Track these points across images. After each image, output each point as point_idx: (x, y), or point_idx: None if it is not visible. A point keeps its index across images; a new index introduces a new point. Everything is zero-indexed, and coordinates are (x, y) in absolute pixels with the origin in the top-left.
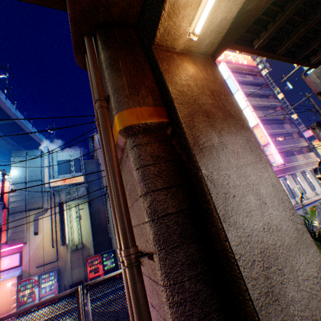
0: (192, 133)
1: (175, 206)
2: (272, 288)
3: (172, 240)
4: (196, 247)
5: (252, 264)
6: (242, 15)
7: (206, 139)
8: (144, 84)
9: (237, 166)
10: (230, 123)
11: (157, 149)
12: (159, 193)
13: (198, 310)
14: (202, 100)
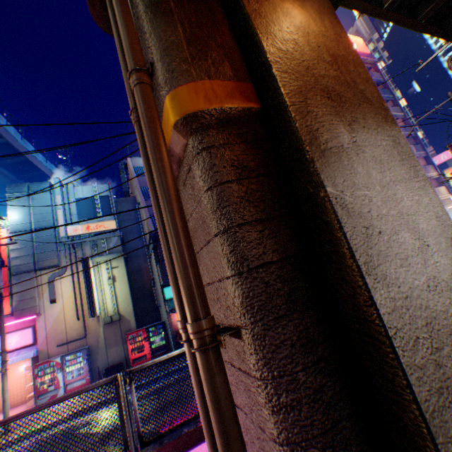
0: (307, 123)
1: (276, 250)
2: (446, 381)
3: (275, 306)
4: (313, 317)
5: (414, 344)
6: None
7: (330, 136)
8: (215, 40)
9: (381, 184)
10: (367, 113)
11: (242, 155)
12: (249, 229)
13: (321, 417)
14: (319, 69)
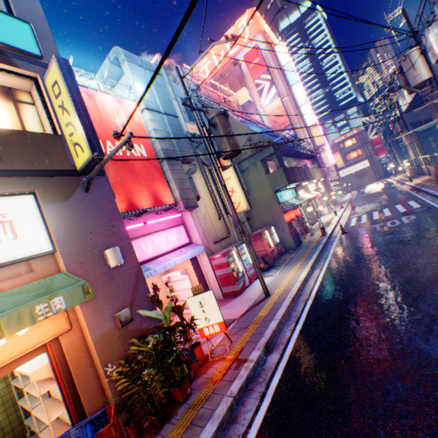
0: None
1: None
2: None
3: None
4: None
5: None
6: None
7: None
8: None
9: None
10: None
11: None
12: None
13: None
14: None
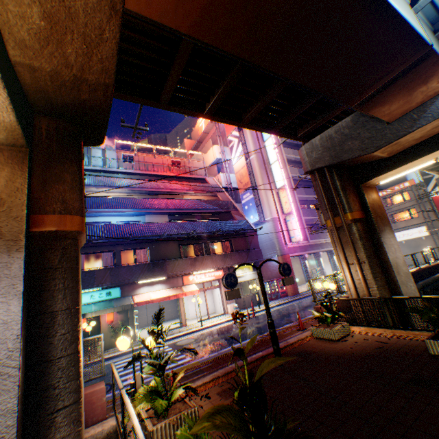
0: None
1: None
2: None
3: None
4: None
5: None
6: (84, 102)
7: None
8: None
9: None
10: None
11: None
12: None
13: None
14: None
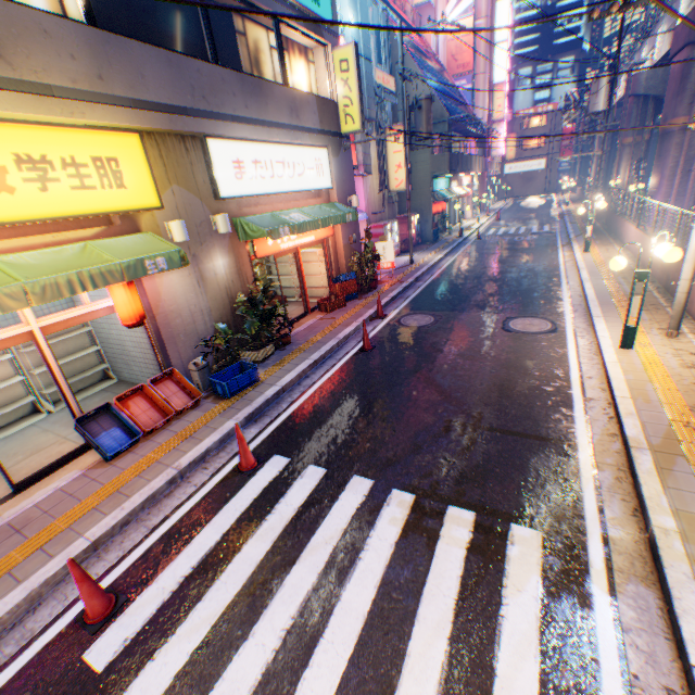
0: None
1: None
2: None
3: None
4: None
5: None
6: None
7: None
8: None
9: None
10: None
11: None
12: None
13: None
14: None
